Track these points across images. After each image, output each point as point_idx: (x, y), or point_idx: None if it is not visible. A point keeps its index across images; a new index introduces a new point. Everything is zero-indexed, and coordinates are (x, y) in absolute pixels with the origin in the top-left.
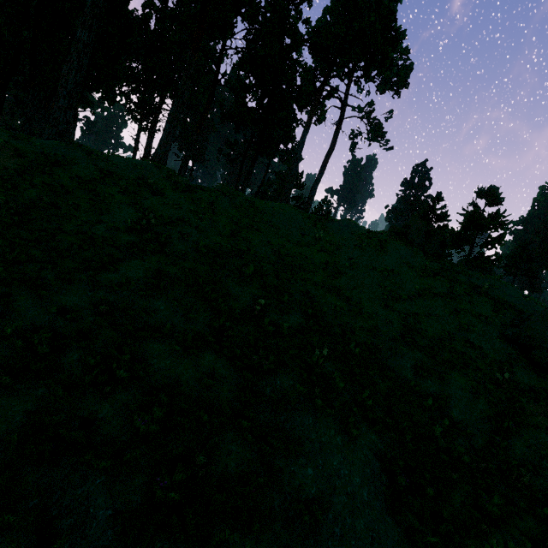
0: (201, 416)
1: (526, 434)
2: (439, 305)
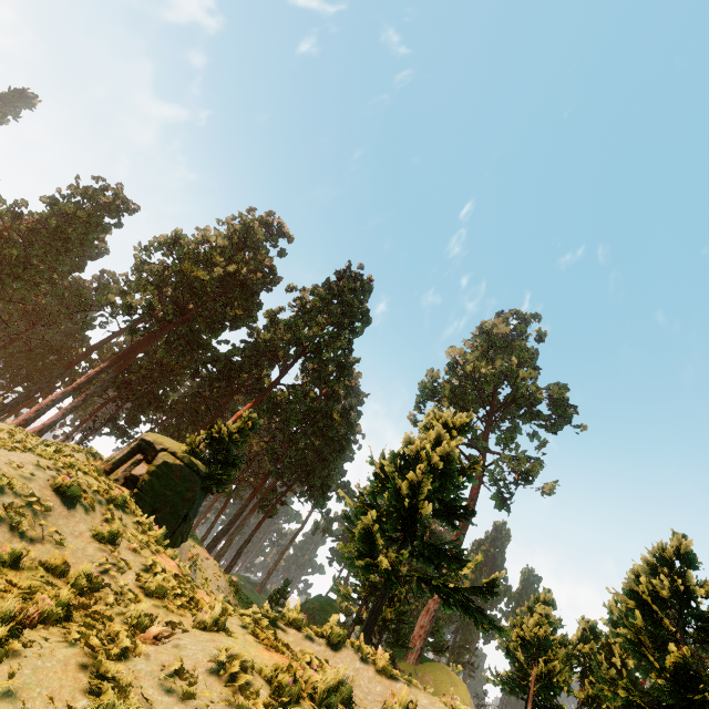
0: None
1: None
2: None
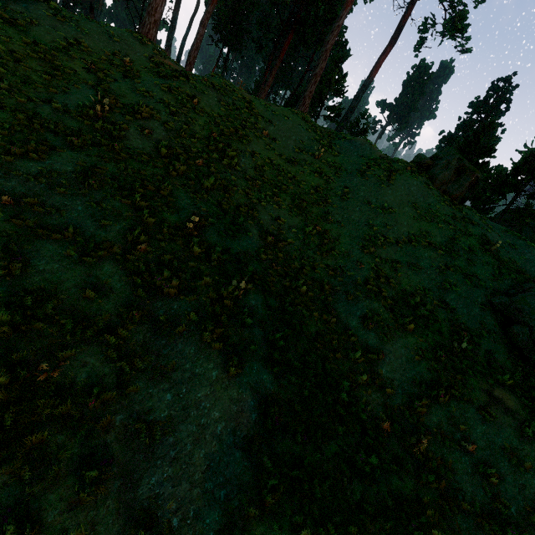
0: (65, 325)
1: (454, 405)
2: (429, 256)
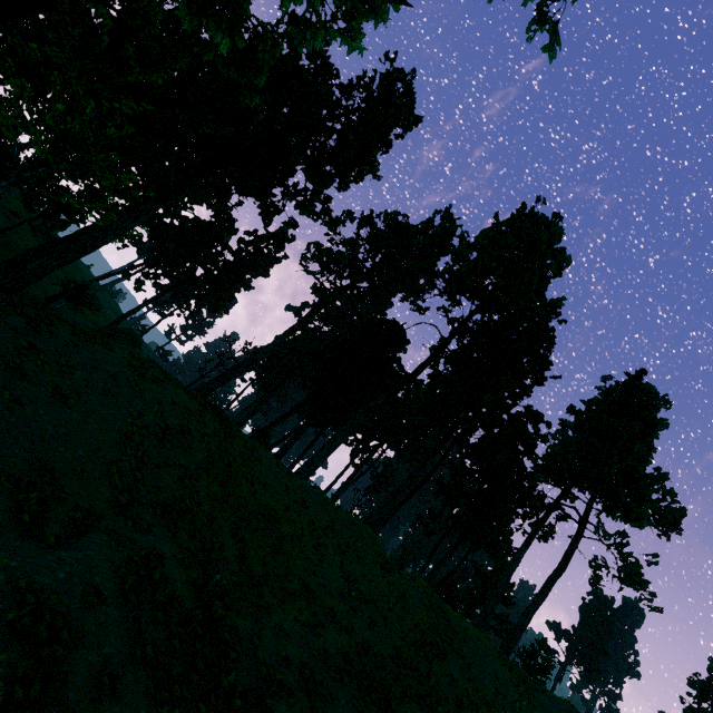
0: None
1: None
2: None
